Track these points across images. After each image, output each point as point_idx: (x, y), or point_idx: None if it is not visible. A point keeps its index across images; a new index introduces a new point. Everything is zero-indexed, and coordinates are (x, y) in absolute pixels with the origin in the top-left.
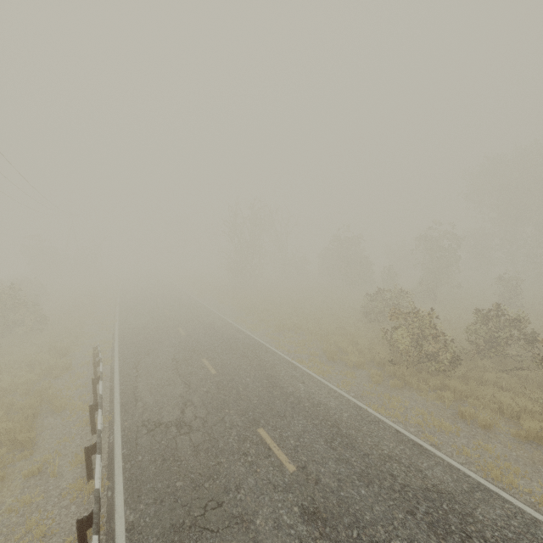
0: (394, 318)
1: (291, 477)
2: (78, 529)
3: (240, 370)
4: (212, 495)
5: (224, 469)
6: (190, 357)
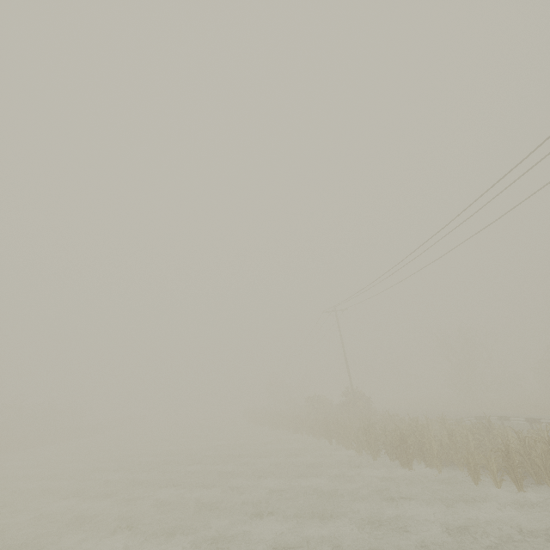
0: None
1: None
2: None
3: None
4: None
5: None
6: None
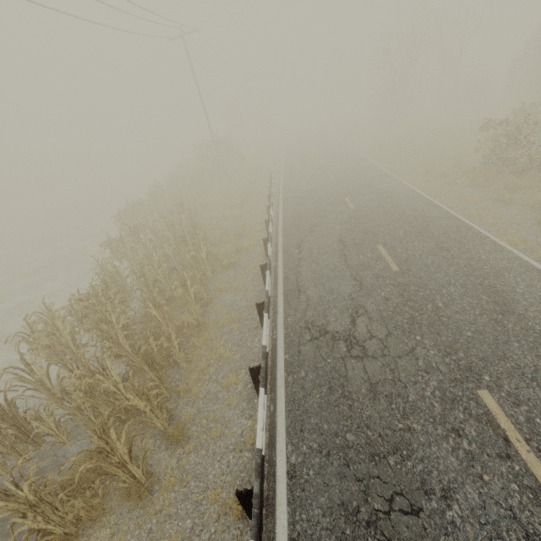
0: (485, 129)
1: (350, 210)
2: (267, 209)
3: (350, 179)
4: (314, 212)
5: (322, 207)
6: (322, 174)
